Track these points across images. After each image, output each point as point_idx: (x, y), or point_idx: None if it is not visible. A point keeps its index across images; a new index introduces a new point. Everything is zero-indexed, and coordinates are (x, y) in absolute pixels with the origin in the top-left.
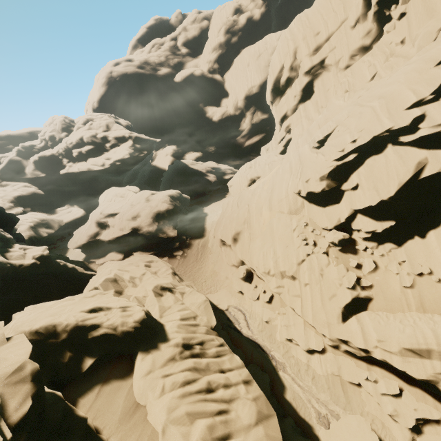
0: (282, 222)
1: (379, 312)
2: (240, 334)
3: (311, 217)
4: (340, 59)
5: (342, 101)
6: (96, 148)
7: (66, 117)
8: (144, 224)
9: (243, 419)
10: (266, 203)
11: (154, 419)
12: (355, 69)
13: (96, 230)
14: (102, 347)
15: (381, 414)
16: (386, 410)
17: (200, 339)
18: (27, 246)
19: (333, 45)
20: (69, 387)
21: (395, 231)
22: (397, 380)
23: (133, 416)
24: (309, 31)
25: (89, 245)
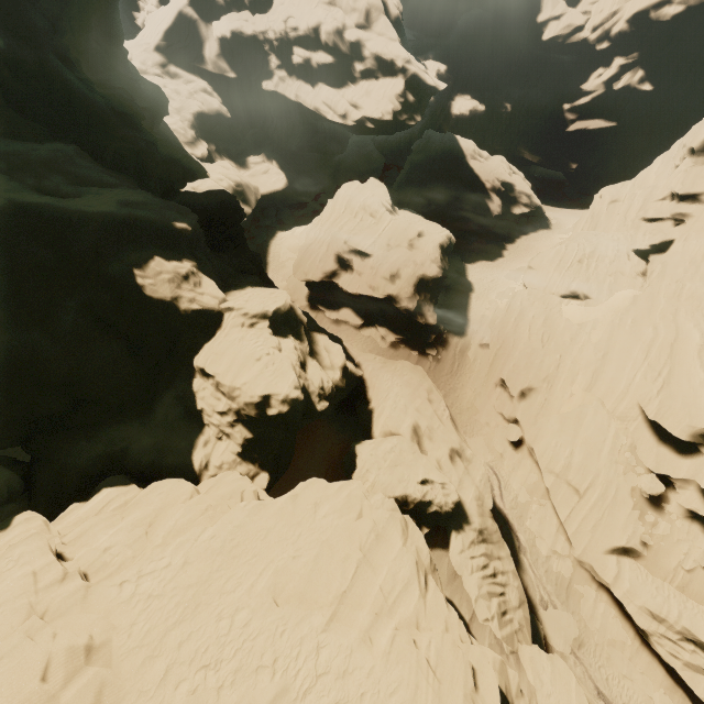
0: (598, 422)
1: (641, 567)
2: (492, 502)
3: (635, 436)
4: None
5: None
6: (337, 65)
7: None
8: (404, 296)
9: (513, 602)
10: (587, 373)
11: (469, 589)
12: None
13: (334, 267)
14: (432, 520)
15: (588, 620)
16: (595, 621)
17: (486, 524)
18: (323, 339)
19: None
20: None
21: None
22: (616, 609)
23: (455, 581)
24: None
25: (319, 284)
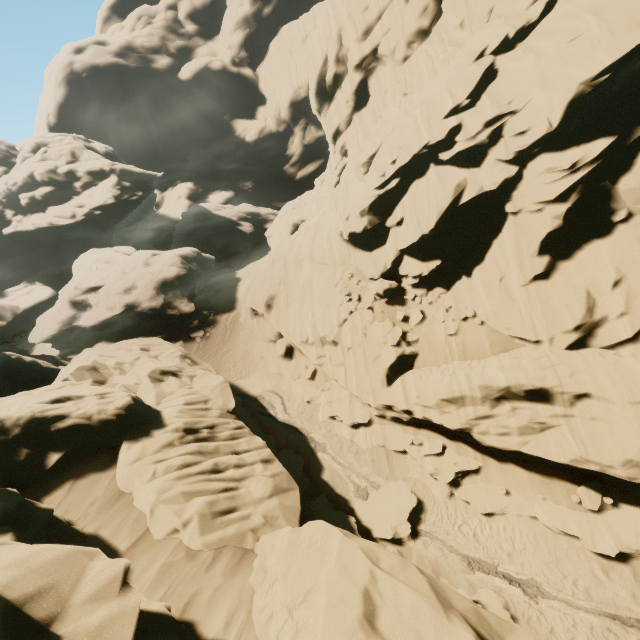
0: (324, 277)
1: (424, 368)
2: (274, 420)
3: (358, 266)
4: (395, 48)
5: (398, 109)
6: (59, 190)
7: (0, 141)
8: (143, 299)
9: (255, 493)
10: (307, 254)
11: (141, 503)
12: (413, 62)
13: (70, 313)
14: (72, 440)
15: (423, 476)
16: (426, 470)
17: (210, 423)
18: None
19: (387, 27)
20: (30, 488)
21: (445, 272)
22: (442, 439)
23: (115, 504)
24: (354, 4)
25: (63, 336)
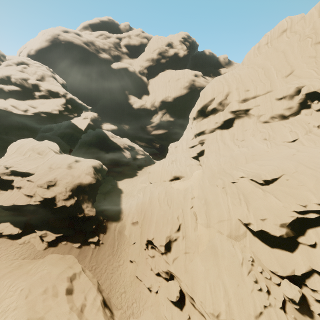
0: (227, 249)
1: None
2: None
3: (253, 250)
4: (262, 115)
5: (266, 147)
6: (23, 91)
7: None
8: (61, 198)
9: None
10: (202, 215)
11: None
12: (275, 127)
13: None
14: None
15: None
16: None
17: None
18: None
19: (258, 103)
20: None
21: None
22: None
23: None
24: (241, 86)
25: None
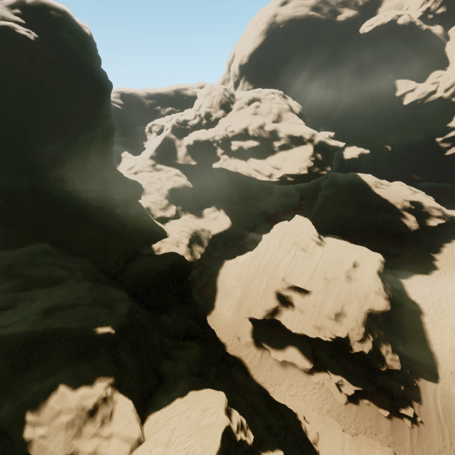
0: None
1: None
2: None
3: None
4: None
5: None
6: (262, 146)
7: (226, 89)
8: (355, 338)
9: None
10: None
11: None
12: None
13: (275, 304)
14: None
15: None
16: None
17: None
18: None
19: None
20: None
21: None
22: None
23: None
24: None
25: (262, 320)
